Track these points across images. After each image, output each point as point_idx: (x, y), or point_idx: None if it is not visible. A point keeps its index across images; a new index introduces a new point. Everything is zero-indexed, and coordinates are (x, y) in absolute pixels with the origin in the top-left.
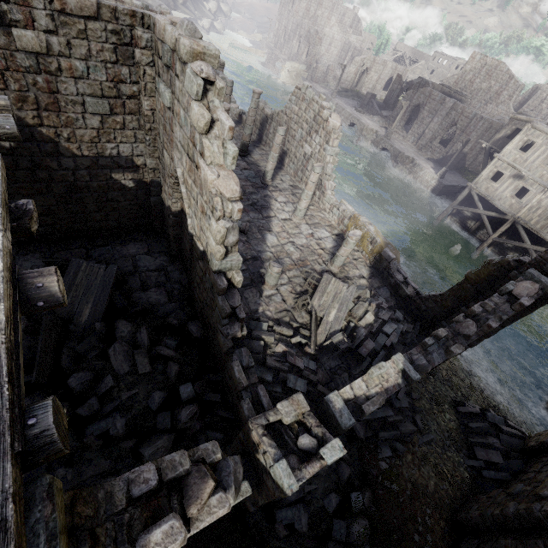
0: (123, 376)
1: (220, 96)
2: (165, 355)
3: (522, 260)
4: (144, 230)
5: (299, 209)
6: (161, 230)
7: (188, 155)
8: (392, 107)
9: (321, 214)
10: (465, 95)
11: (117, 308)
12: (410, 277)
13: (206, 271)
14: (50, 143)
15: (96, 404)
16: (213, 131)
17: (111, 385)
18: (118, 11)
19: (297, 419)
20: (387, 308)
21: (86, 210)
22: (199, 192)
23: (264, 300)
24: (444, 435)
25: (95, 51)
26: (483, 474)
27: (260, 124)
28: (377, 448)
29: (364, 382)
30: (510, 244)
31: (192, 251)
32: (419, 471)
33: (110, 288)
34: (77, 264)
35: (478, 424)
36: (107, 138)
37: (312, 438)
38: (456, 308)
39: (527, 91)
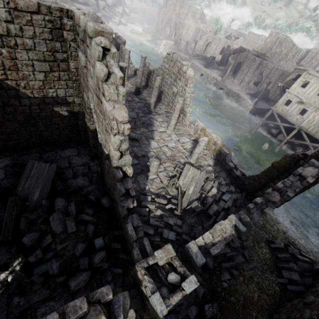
0: (58, 234)
1: (114, 58)
2: (86, 220)
3: (306, 154)
4: (75, 141)
5: (170, 125)
6: (86, 141)
7: (96, 95)
8: (225, 64)
9: (184, 128)
10: (267, 56)
11: (57, 190)
12: (238, 164)
13: (110, 167)
14: (13, 90)
15: (40, 254)
16: (110, 80)
17: (50, 241)
18: (51, 8)
19: (168, 261)
20: (225, 184)
21: (39, 130)
22: (103, 118)
23: (149, 181)
24: (262, 263)
25: (38, 33)
26: (287, 288)
27: (147, 76)
28: (220, 273)
29: (210, 234)
30: (297, 142)
31: (102, 154)
32: (247, 287)
33: (52, 178)
34: (32, 163)
35: (283, 255)
36: (49, 86)
37: (177, 275)
38: (267, 183)
39: (303, 52)
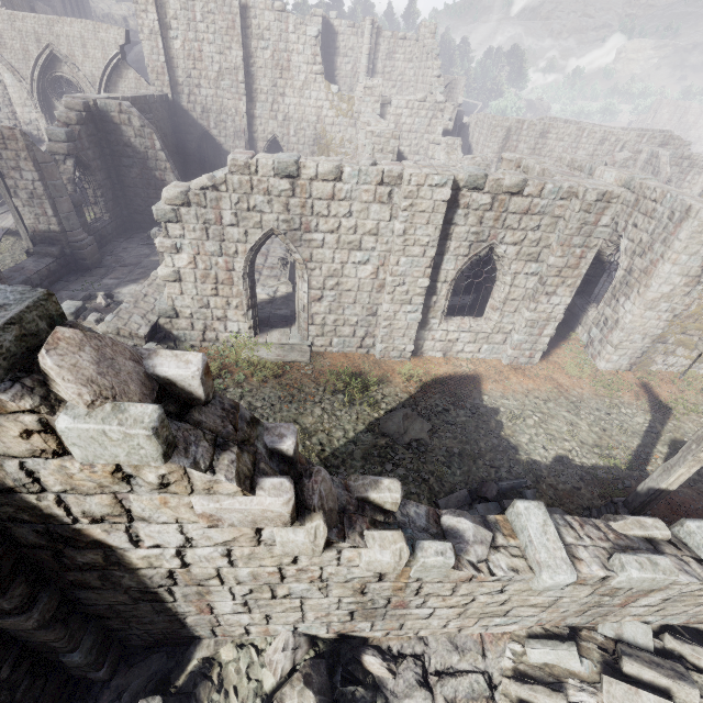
0: None
1: None
2: None
3: None
4: None
5: None
6: None
7: None
8: None
9: None
10: None
11: None
12: None
13: None
14: None
15: None
16: None
17: None
18: (643, 129)
19: None
20: None
21: None
22: None
23: None
24: None
25: None
26: None
27: None
28: None
29: None
30: None
31: None
32: None
33: None
34: None
35: None
36: None
37: None
38: None
39: None
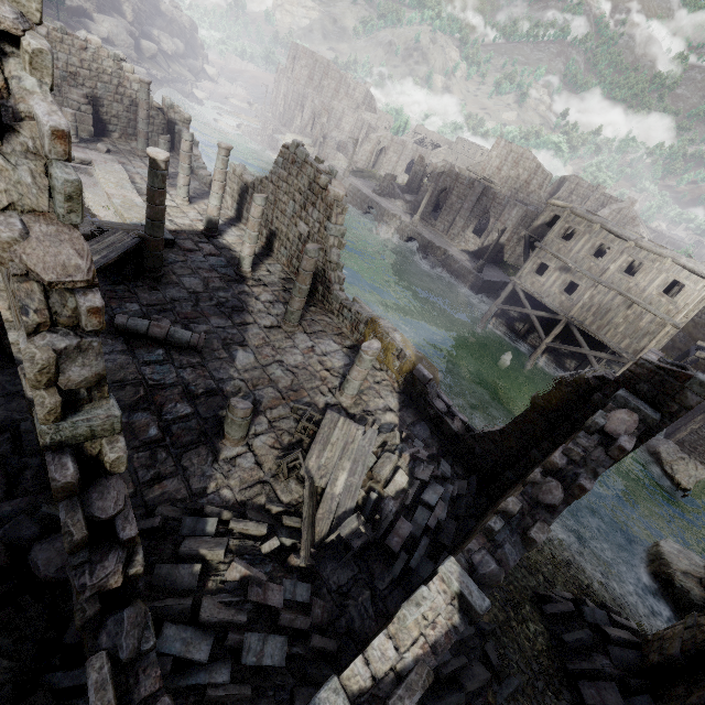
0: None
1: (39, 70)
2: None
3: (605, 377)
4: None
5: (290, 311)
6: None
7: None
8: (416, 191)
9: (327, 318)
10: (494, 182)
11: None
12: (456, 400)
13: None
14: None
15: None
16: (17, 138)
17: None
18: None
19: None
20: (427, 458)
21: None
22: (5, 273)
23: (220, 467)
24: (533, 669)
25: None
26: None
27: (239, 196)
28: None
29: (391, 640)
30: (567, 350)
31: None
32: None
33: None
34: None
35: (576, 634)
36: None
37: None
38: (524, 450)
39: (555, 181)
